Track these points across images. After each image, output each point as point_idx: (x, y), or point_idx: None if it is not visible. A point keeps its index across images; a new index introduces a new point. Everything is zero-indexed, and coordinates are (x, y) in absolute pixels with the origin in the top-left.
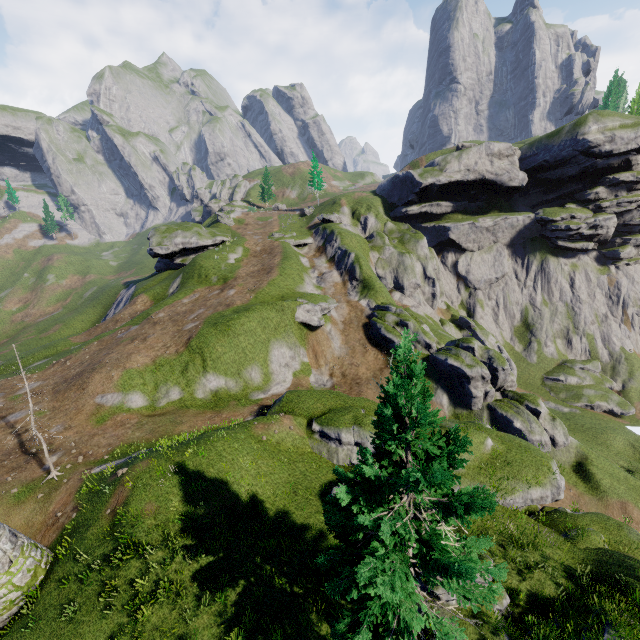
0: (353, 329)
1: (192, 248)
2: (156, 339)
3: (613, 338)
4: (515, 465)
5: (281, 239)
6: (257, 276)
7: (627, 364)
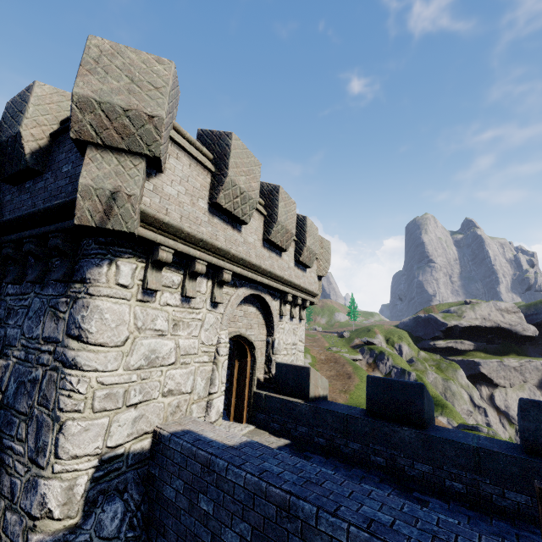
0: None
1: None
2: None
3: None
4: None
5: (339, 352)
6: (339, 379)
7: None
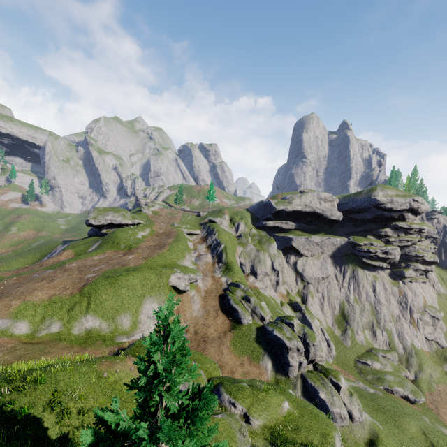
0: (211, 297)
1: (116, 224)
2: (60, 281)
3: (405, 335)
4: (303, 430)
5: (178, 228)
6: (152, 249)
7: (417, 358)
